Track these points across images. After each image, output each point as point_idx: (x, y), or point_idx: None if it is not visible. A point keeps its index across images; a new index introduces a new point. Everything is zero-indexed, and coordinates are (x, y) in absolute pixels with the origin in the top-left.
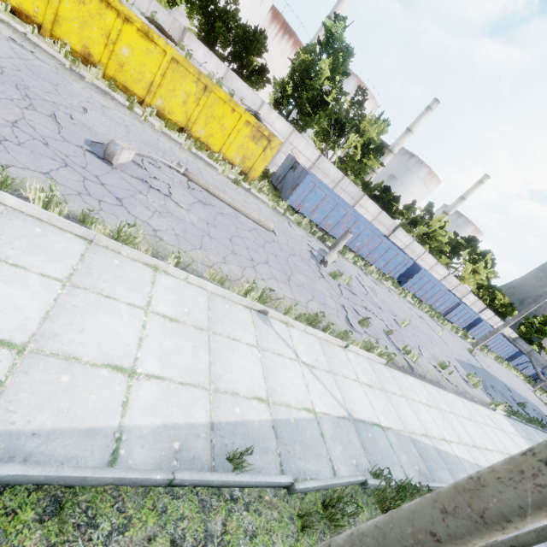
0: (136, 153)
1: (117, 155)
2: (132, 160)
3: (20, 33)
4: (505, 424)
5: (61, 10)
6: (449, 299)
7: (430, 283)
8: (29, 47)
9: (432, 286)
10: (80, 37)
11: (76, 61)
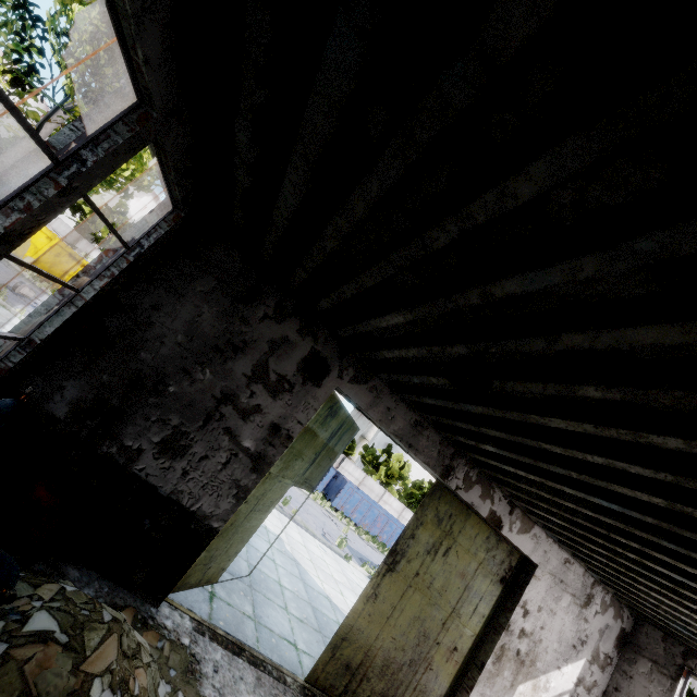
0: (38, 298)
1: (21, 287)
2: (33, 301)
3: (4, 260)
4: (354, 571)
5: (42, 258)
6: (396, 529)
7: (364, 502)
8: (6, 264)
9: (368, 507)
10: (48, 271)
11: (36, 278)
